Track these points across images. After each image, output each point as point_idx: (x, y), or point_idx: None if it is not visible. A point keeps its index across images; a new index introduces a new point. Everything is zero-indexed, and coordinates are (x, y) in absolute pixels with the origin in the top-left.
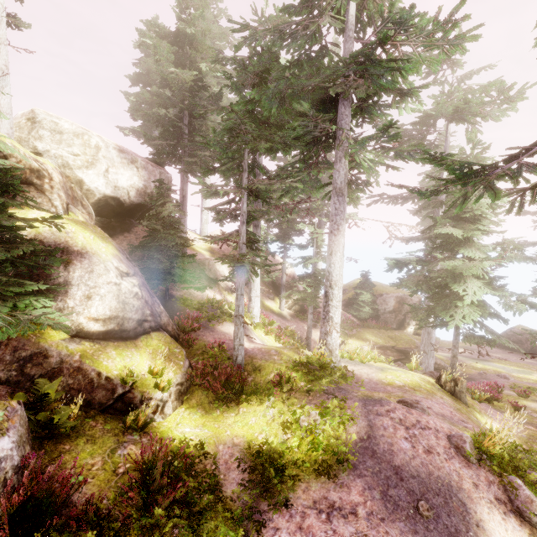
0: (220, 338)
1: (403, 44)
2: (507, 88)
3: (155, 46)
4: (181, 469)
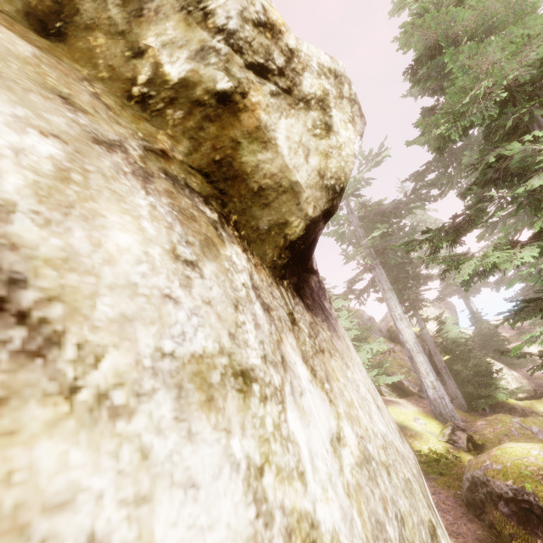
0: None
1: None
2: None
3: None
4: None
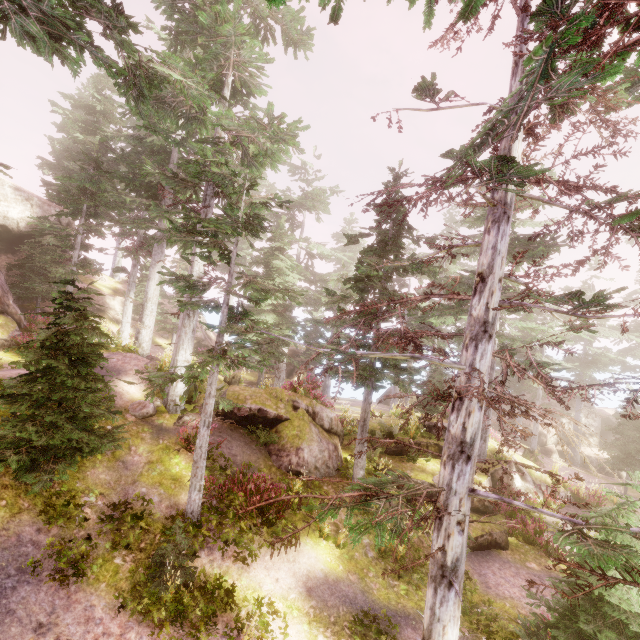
0: None
1: None
2: (319, 194)
3: (67, 114)
4: None
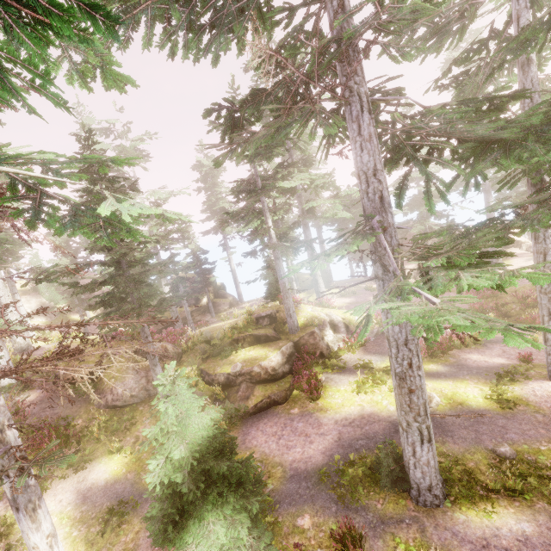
0: None
1: None
2: (124, 149)
3: None
4: None
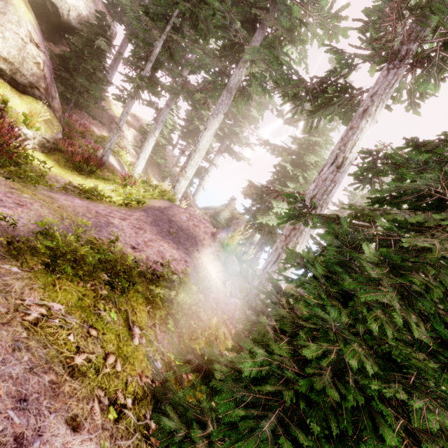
0: (98, 152)
1: (310, 15)
2: None
3: None
4: (20, 155)
